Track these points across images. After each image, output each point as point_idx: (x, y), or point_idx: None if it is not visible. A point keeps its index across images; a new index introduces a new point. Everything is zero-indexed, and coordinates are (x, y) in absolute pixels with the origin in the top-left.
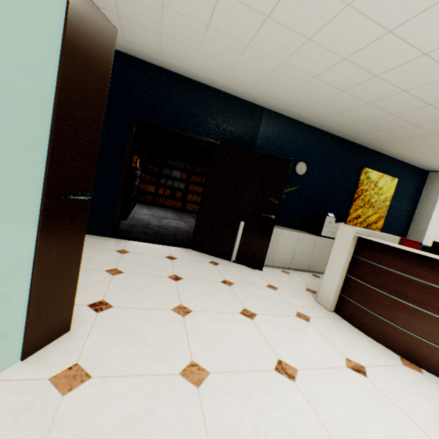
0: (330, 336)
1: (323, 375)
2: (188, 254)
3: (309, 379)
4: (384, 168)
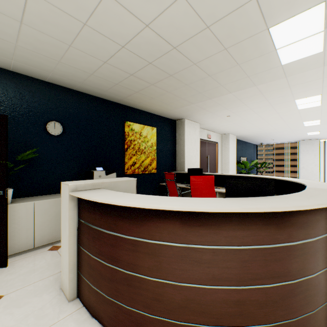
0: None
1: None
2: None
3: None
4: (144, 120)
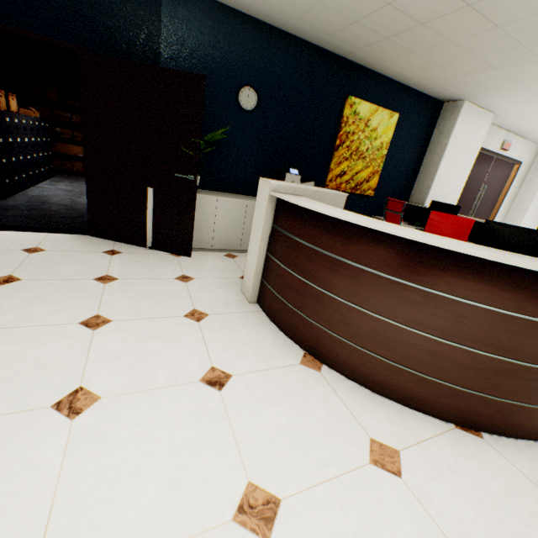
0: (217, 338)
1: (142, 400)
2: (77, 242)
3: (107, 411)
4: (380, 97)
